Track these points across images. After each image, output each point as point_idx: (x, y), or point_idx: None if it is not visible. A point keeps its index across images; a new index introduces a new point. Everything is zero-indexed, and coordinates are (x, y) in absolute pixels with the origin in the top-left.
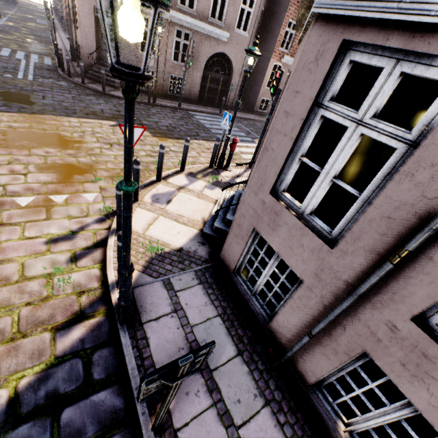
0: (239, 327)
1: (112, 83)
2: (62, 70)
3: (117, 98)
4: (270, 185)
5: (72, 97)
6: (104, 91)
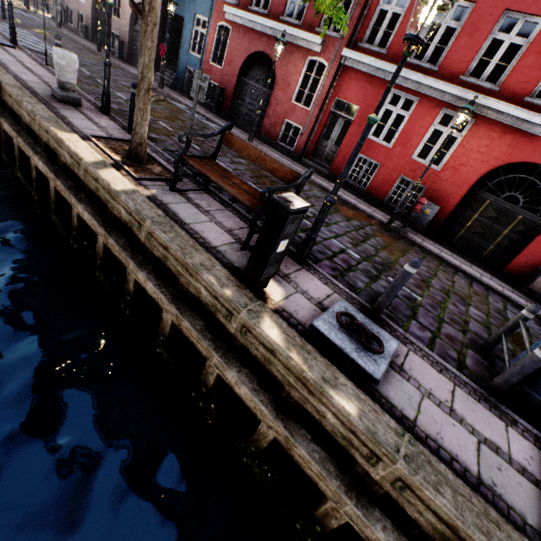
0: None
1: None
2: None
3: None
4: None
5: None
6: None
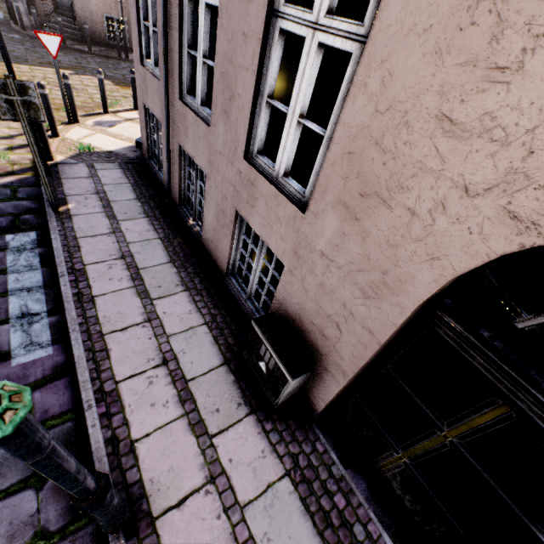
0: (145, 190)
1: (76, 37)
2: (15, 22)
3: (81, 53)
4: (139, 56)
5: (25, 49)
6: (65, 44)
